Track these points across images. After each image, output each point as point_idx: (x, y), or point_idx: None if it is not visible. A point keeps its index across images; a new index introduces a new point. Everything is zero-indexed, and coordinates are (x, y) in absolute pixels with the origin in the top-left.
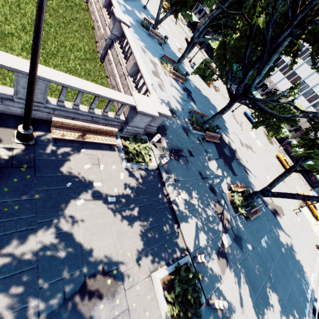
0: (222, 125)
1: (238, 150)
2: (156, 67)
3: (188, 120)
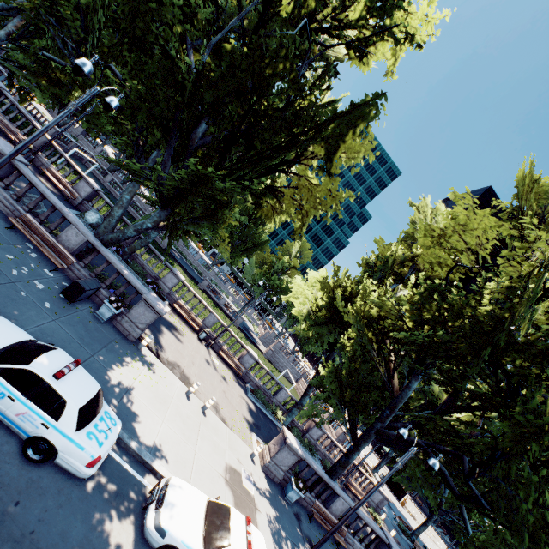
0: None
1: None
2: None
3: (396, 523)
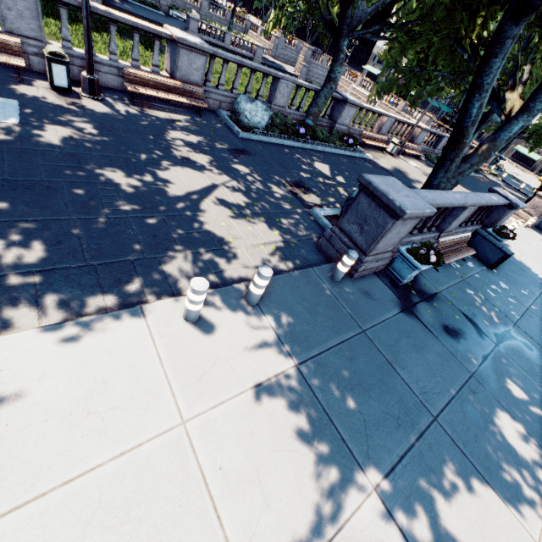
0: None
1: (514, 176)
2: None
3: None
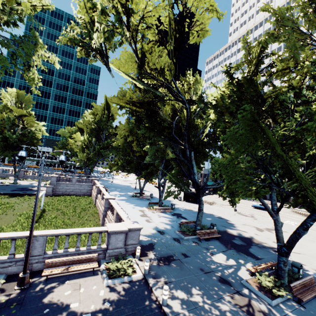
0: (224, 223)
1: (256, 236)
2: (144, 212)
3: (178, 232)
